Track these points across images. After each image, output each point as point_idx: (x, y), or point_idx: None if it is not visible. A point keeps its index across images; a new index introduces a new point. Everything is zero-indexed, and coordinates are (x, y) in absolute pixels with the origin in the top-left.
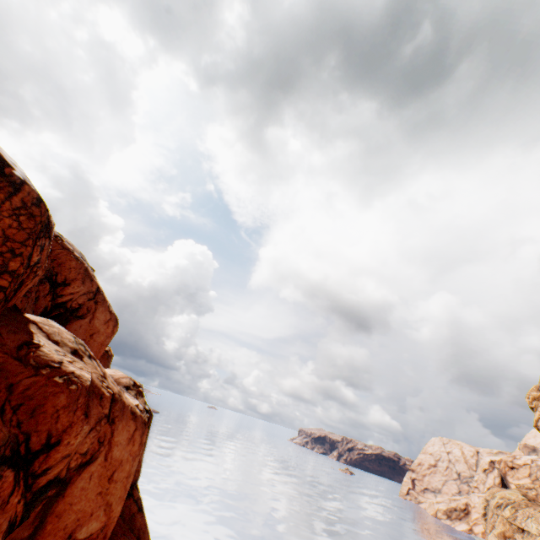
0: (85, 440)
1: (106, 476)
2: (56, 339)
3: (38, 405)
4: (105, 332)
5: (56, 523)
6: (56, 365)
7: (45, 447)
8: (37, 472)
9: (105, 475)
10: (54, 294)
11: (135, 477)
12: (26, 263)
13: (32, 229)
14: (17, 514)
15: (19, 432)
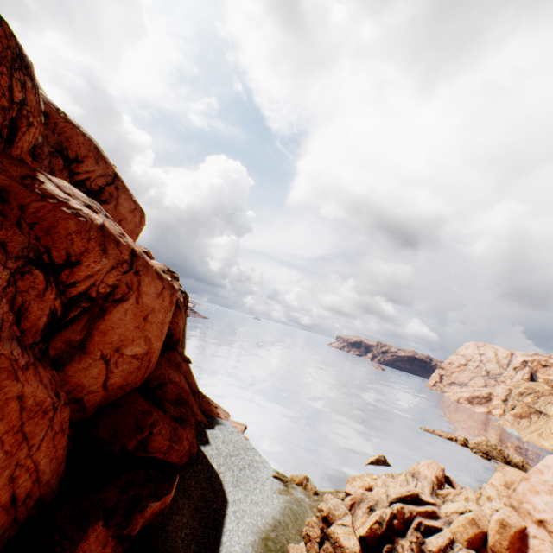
0: (109, 275)
1: (141, 316)
2: (67, 192)
3: (51, 226)
4: (133, 222)
5: (103, 338)
6: (63, 201)
7: (67, 264)
8: (67, 283)
9: (139, 315)
10: (70, 170)
11: (176, 336)
12: (8, 97)
13: (1, 53)
14: (56, 308)
15: (39, 245)
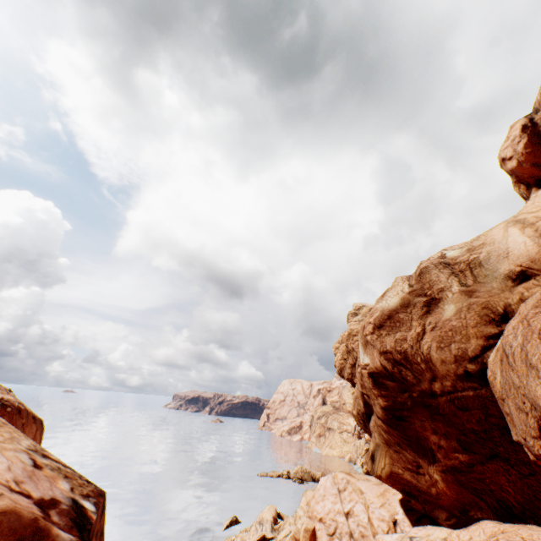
0: None
1: None
2: None
3: None
4: None
5: None
6: None
7: None
8: None
9: None
10: None
11: None
12: None
13: None
14: None
15: None
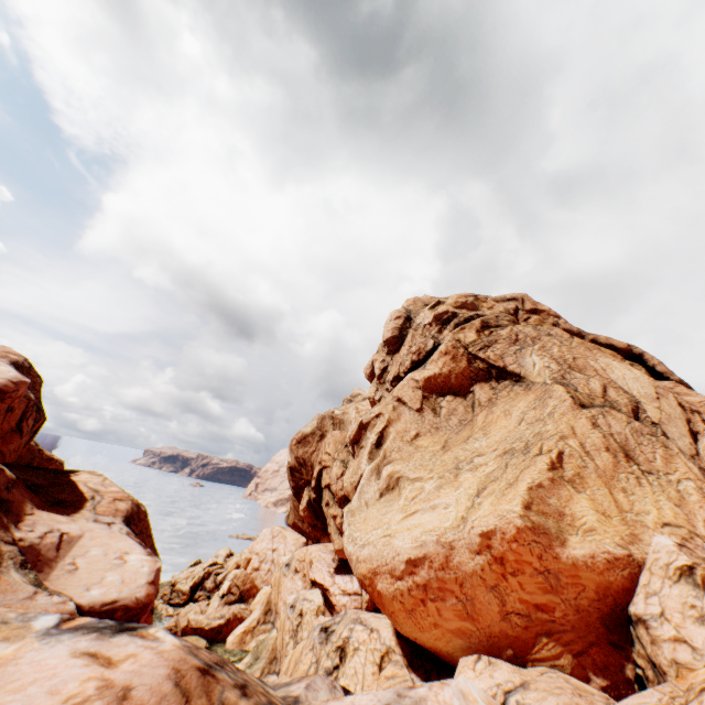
0: None
1: None
2: None
3: None
4: None
5: None
6: (53, 457)
7: None
8: None
9: None
10: None
11: None
12: None
13: None
14: None
15: None
